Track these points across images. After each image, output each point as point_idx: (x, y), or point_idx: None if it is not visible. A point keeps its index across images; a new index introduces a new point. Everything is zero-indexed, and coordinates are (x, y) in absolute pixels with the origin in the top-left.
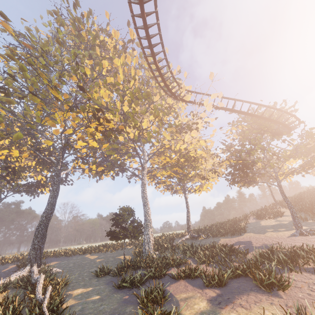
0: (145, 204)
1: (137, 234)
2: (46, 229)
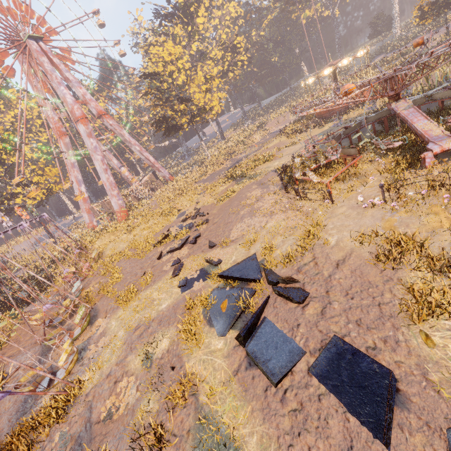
0: (392, 3)
1: (384, 30)
2: (340, 48)
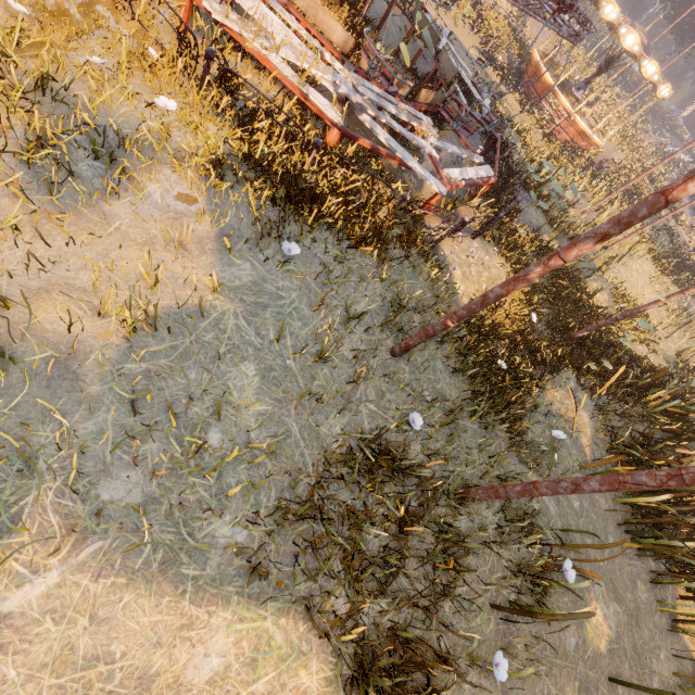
0: None
1: None
2: None
